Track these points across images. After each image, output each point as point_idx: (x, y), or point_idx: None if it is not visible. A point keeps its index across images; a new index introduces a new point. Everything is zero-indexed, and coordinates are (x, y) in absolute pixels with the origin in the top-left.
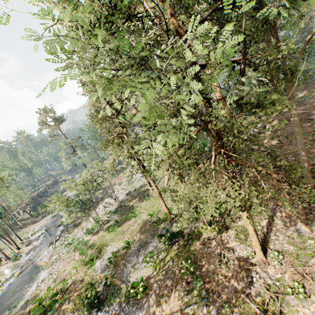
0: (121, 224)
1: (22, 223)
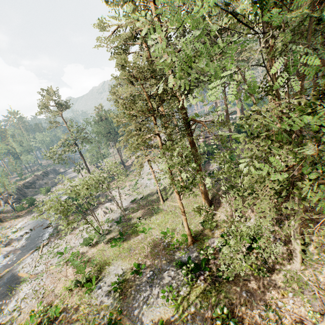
0: (127, 238)
1: (3, 216)
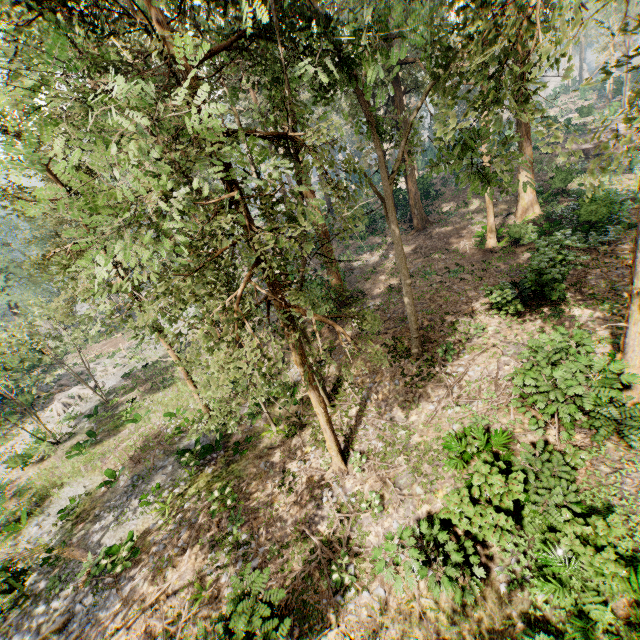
0: (103, 438)
1: None
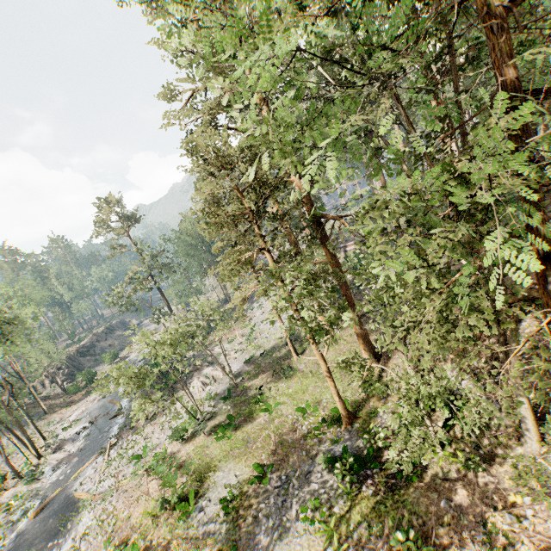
0: (241, 423)
1: (48, 403)
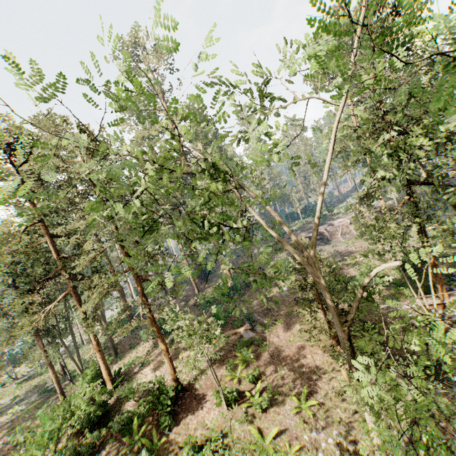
0: (31, 379)
1: None
